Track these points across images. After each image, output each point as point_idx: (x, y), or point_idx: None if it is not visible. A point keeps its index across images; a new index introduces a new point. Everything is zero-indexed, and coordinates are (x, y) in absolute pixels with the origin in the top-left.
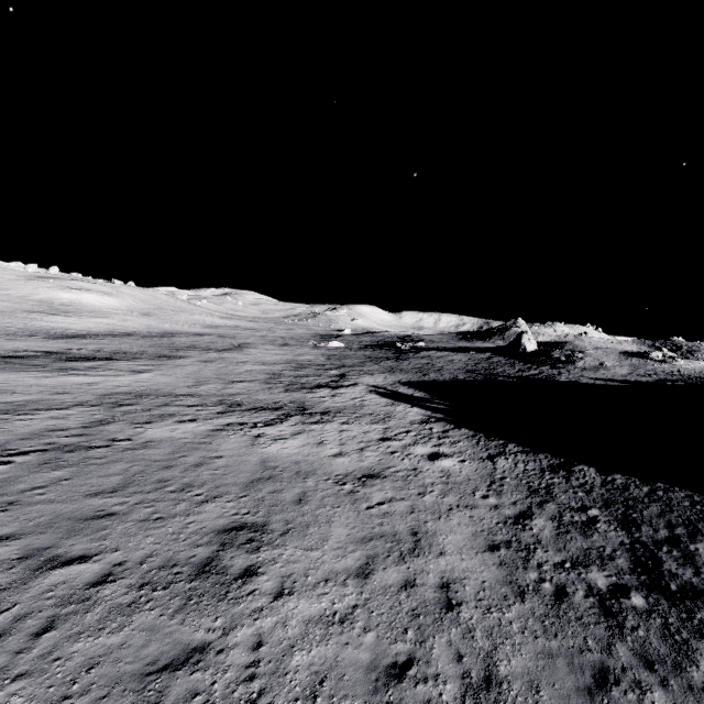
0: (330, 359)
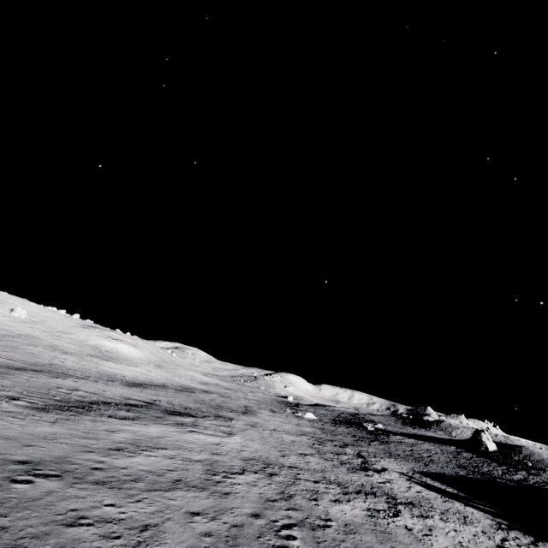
0: (326, 433)
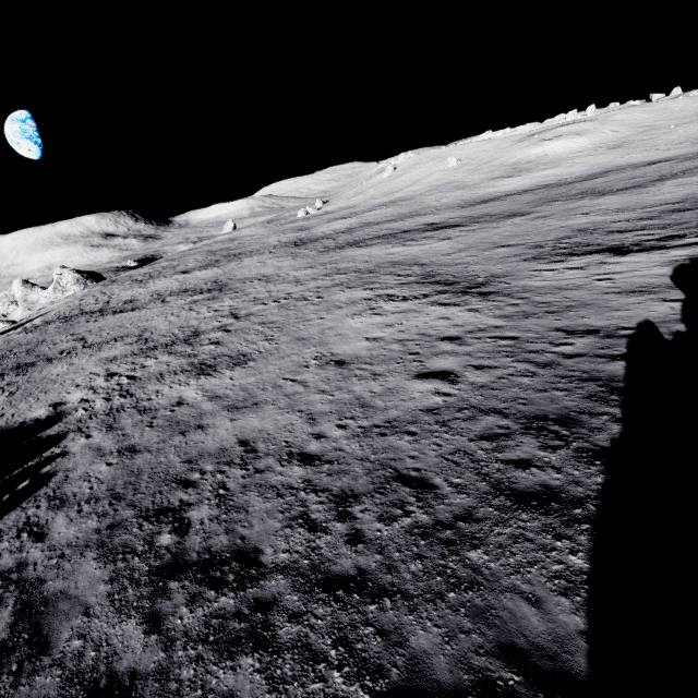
0: None
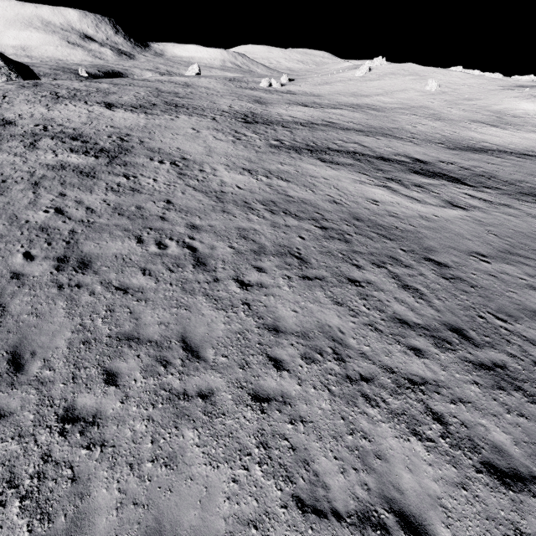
0: None
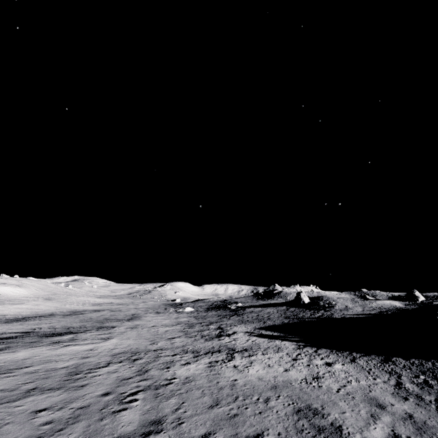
0: (198, 319)
